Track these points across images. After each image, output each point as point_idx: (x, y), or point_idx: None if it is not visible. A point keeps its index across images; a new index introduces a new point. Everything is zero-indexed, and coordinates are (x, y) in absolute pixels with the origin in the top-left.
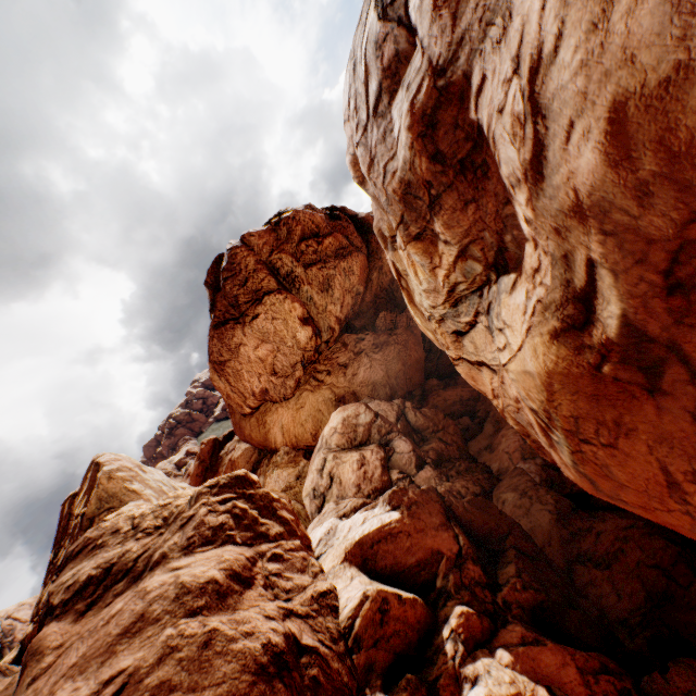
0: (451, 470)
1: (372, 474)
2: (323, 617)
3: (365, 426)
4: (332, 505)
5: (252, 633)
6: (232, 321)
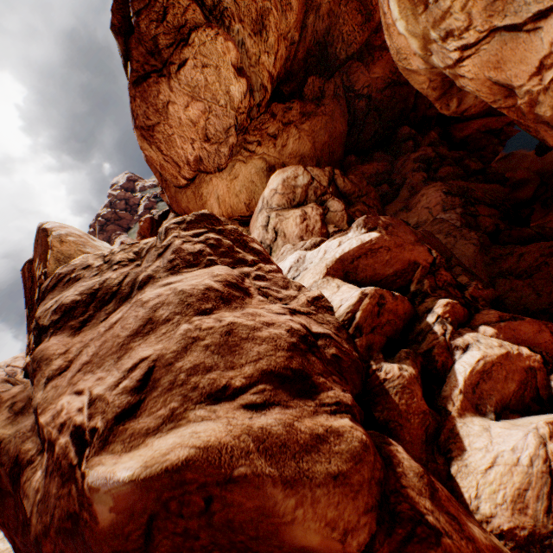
0: None
1: (313, 228)
2: (322, 314)
3: (303, 188)
4: (289, 246)
5: (271, 323)
6: (154, 74)
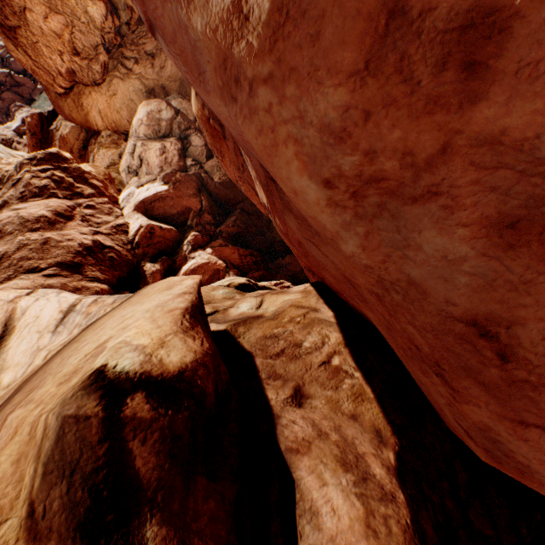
0: None
1: (172, 161)
2: (119, 235)
3: (168, 122)
4: (136, 179)
5: (73, 240)
6: None
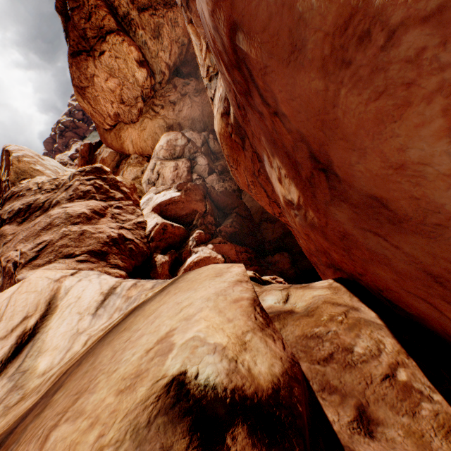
0: (227, 177)
1: (181, 175)
2: (138, 230)
3: (181, 147)
4: (154, 188)
5: (103, 232)
6: (84, 53)
